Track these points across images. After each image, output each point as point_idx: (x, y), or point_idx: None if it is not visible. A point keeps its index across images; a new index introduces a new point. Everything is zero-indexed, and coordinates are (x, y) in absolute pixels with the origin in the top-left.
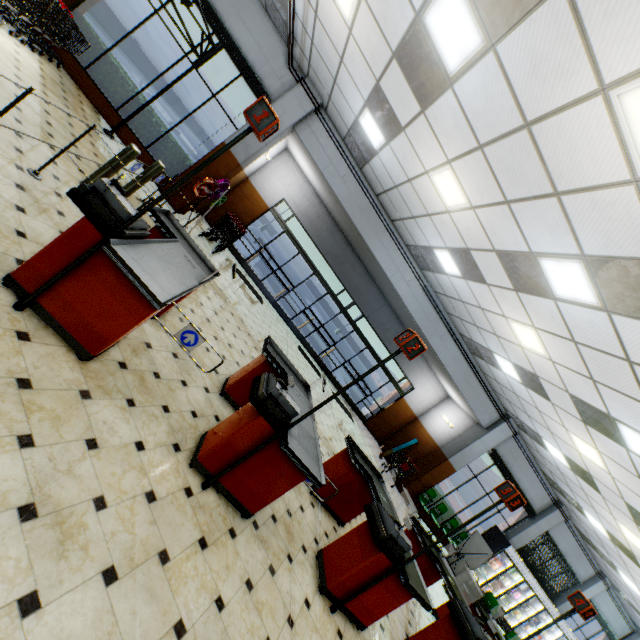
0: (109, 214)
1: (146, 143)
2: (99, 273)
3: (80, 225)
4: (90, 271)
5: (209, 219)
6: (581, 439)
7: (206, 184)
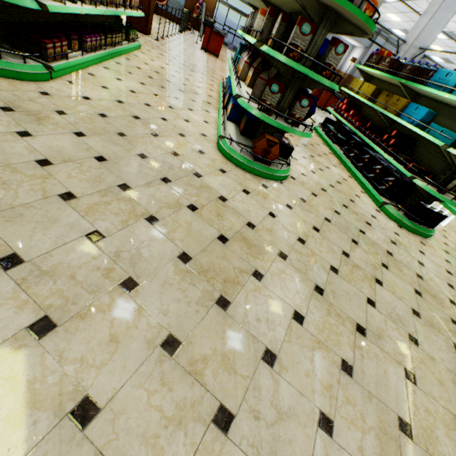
0: (210, 24)
1: (164, 8)
2: (213, 37)
3: (207, 29)
4: (211, 38)
5: (196, 28)
6: (387, 14)
7: (196, 8)
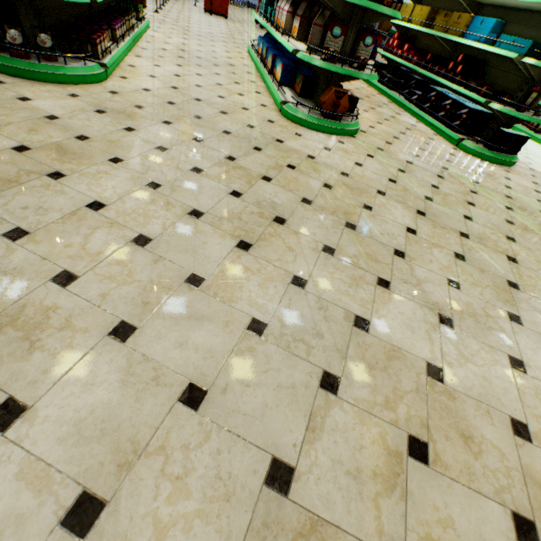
0: None
1: None
2: None
3: None
4: None
5: None
6: None
7: None
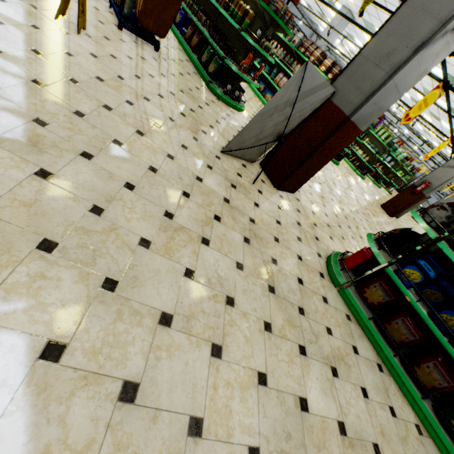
0: None
1: None
2: None
3: None
4: None
5: None
6: None
7: None
